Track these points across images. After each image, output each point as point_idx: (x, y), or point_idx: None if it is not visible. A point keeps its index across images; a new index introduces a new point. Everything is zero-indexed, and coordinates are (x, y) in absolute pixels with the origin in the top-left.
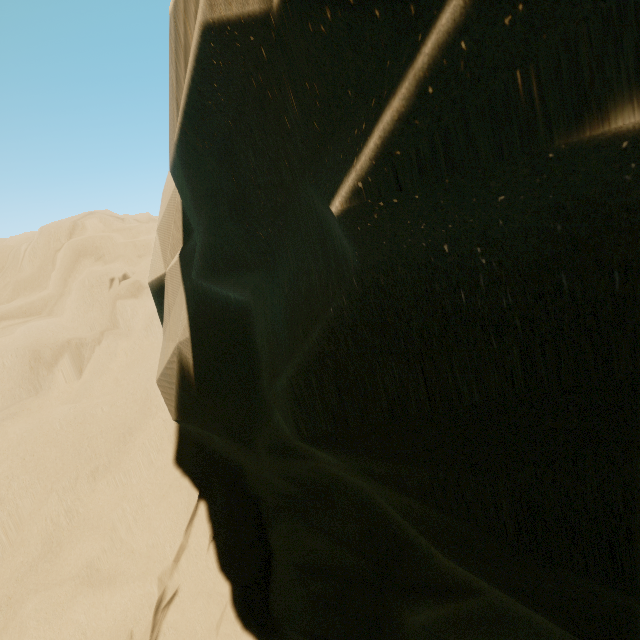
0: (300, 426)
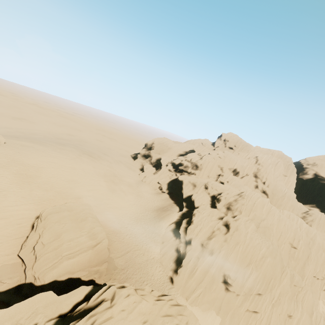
0: (321, 182)
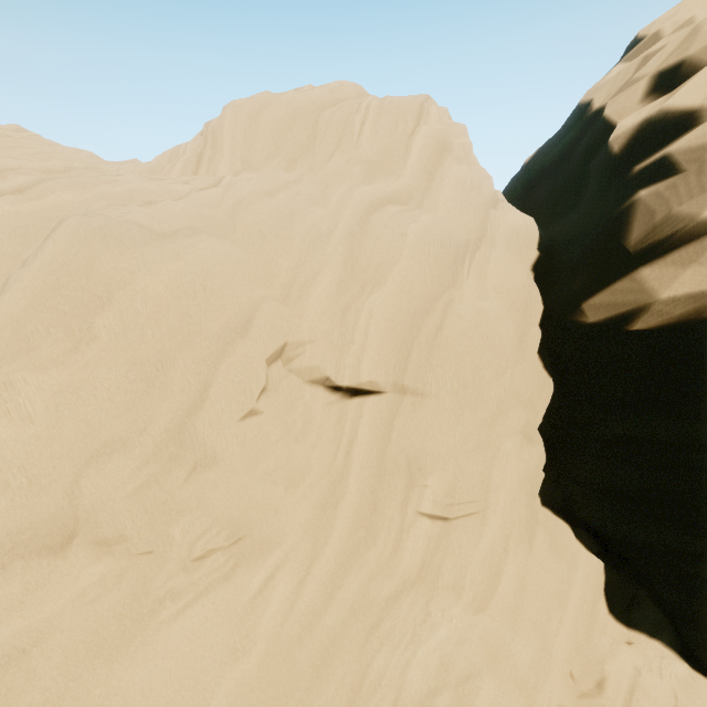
0: None
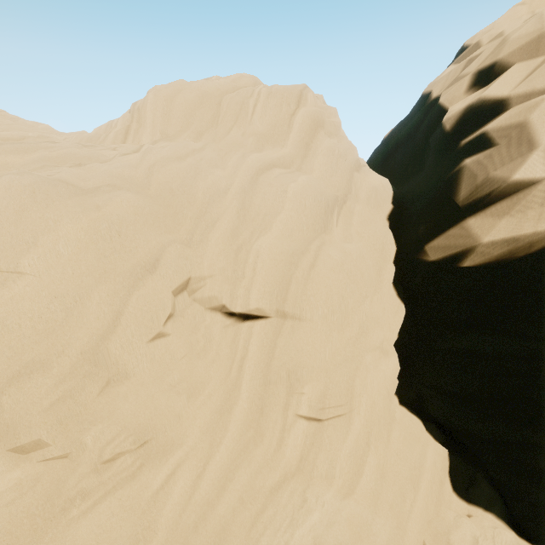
0: None
